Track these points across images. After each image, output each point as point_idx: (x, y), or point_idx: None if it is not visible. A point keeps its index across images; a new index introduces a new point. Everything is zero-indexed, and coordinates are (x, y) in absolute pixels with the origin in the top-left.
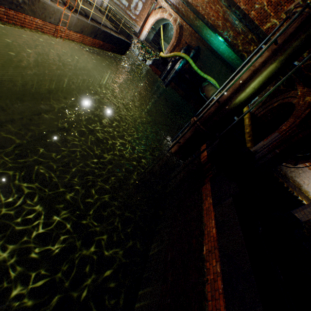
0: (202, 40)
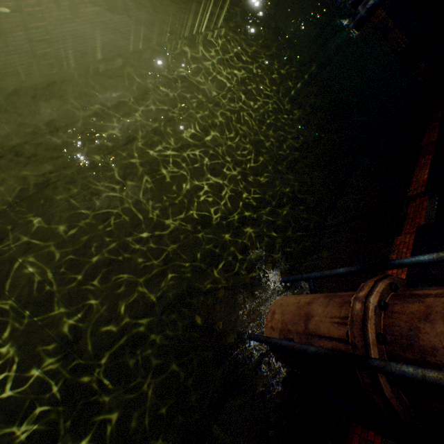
0: None
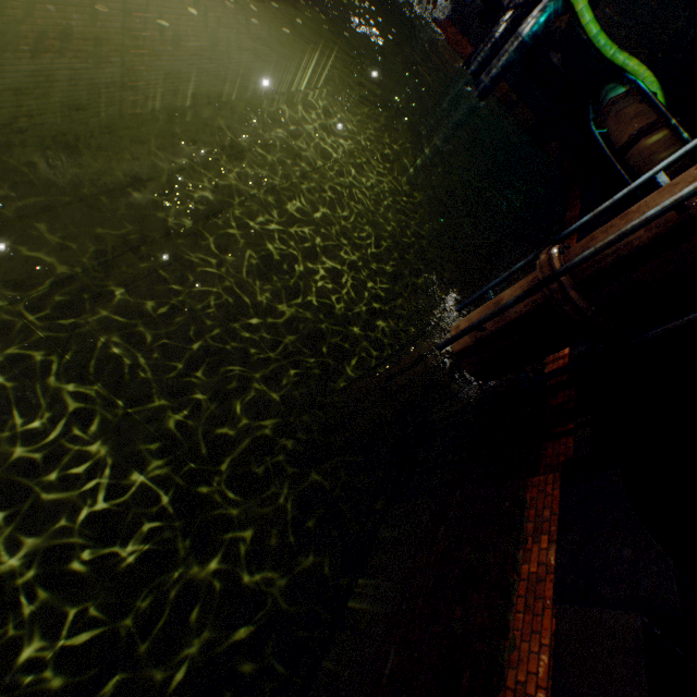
0: None
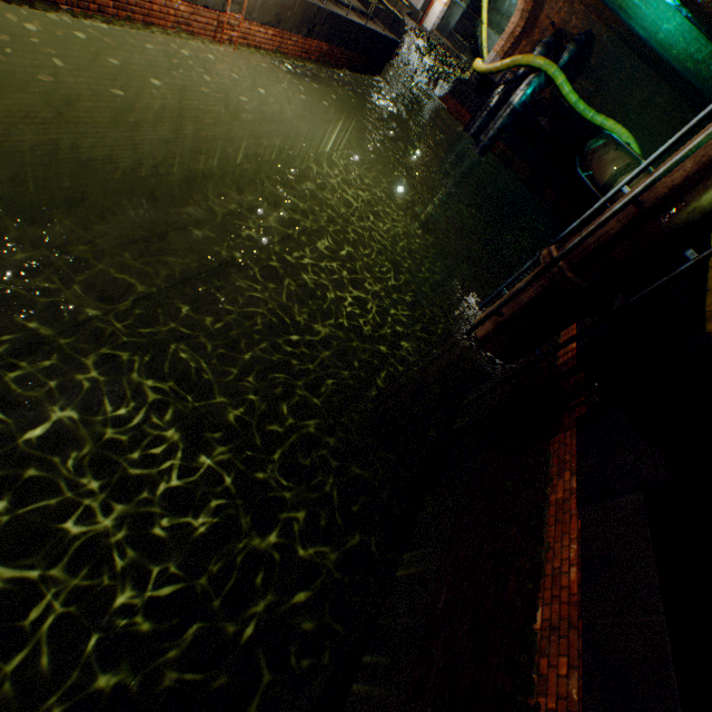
0: (605, 11)
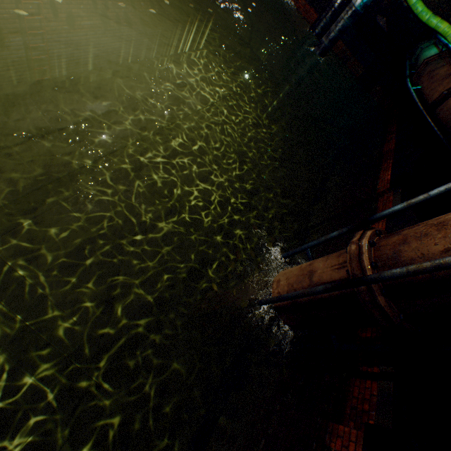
0: None
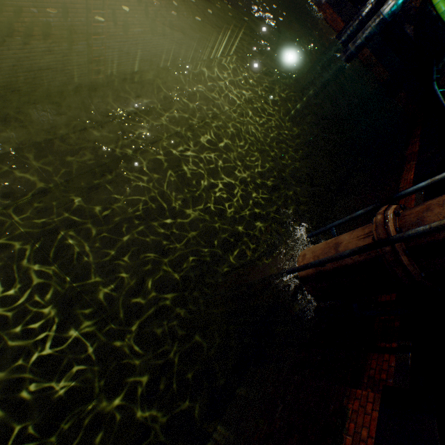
0: None
